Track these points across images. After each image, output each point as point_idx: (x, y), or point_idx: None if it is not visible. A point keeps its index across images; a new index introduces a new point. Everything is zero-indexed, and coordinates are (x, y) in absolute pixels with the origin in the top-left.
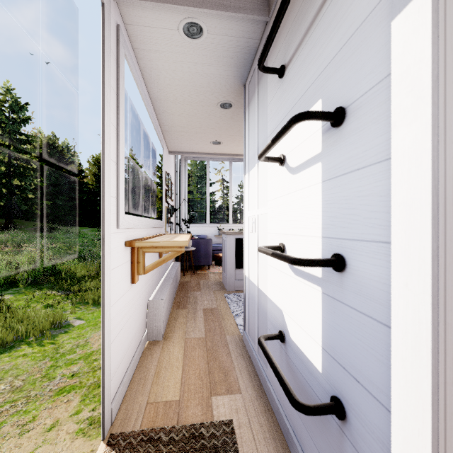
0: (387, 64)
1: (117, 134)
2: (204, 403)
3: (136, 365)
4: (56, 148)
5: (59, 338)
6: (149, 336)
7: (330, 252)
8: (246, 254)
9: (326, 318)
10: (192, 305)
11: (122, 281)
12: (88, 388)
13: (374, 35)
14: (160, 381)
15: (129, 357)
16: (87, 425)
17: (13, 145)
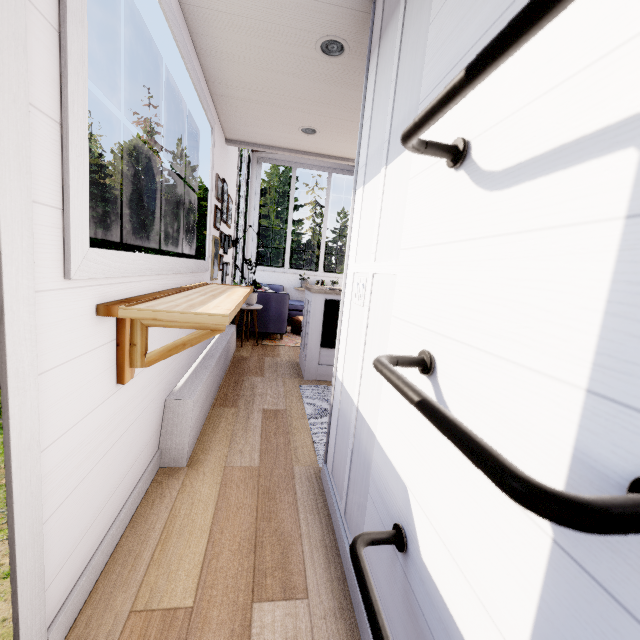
0: None
1: (61, 48)
2: (238, 618)
3: (128, 520)
4: None
5: None
6: (164, 460)
7: (622, 452)
8: (342, 339)
9: (559, 620)
10: (246, 401)
11: (86, 386)
12: None
13: None
14: (165, 560)
15: (110, 514)
16: None
17: None
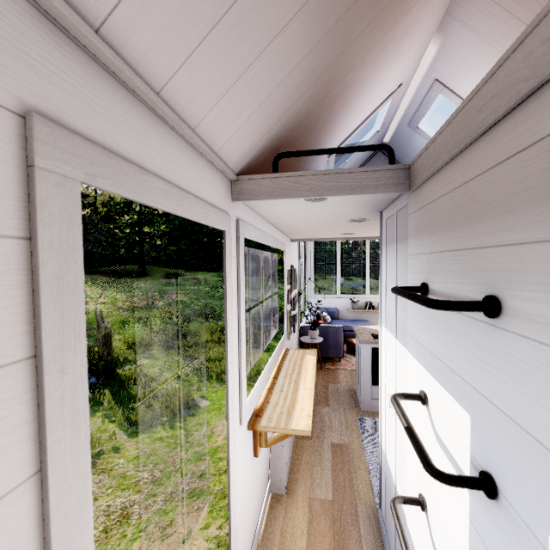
0: (547, 537)
1: (238, 331)
2: None
3: (259, 534)
4: None
5: (188, 422)
6: (272, 487)
7: None
8: (382, 422)
9: None
10: (318, 434)
11: (245, 468)
12: (215, 497)
13: (532, 469)
14: None
15: (253, 532)
16: (215, 545)
17: None
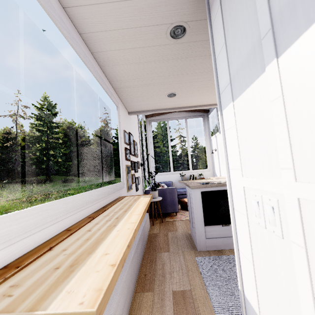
0: None
1: None
2: None
3: None
4: (73, 128)
5: None
6: None
7: None
8: (244, 257)
9: None
10: (159, 282)
11: None
12: None
13: None
14: None
15: None
16: None
17: (49, 130)
